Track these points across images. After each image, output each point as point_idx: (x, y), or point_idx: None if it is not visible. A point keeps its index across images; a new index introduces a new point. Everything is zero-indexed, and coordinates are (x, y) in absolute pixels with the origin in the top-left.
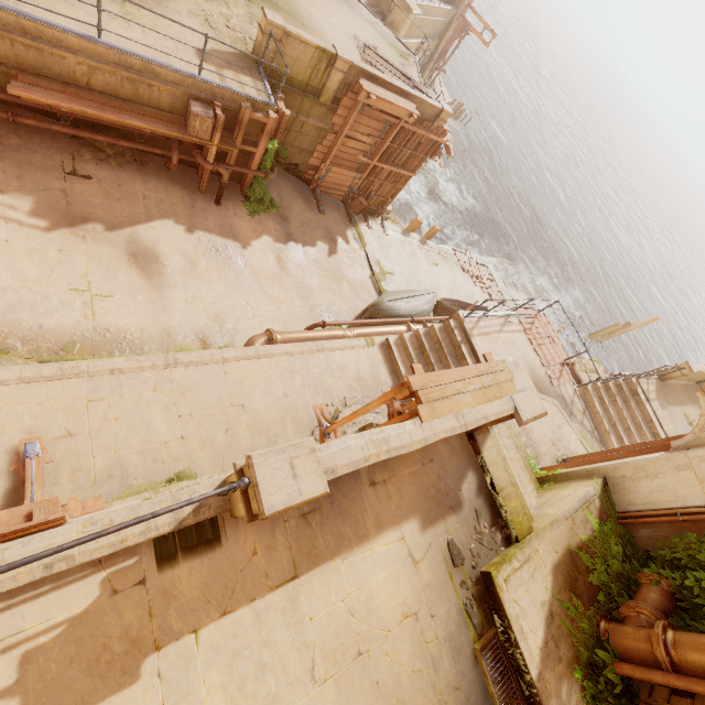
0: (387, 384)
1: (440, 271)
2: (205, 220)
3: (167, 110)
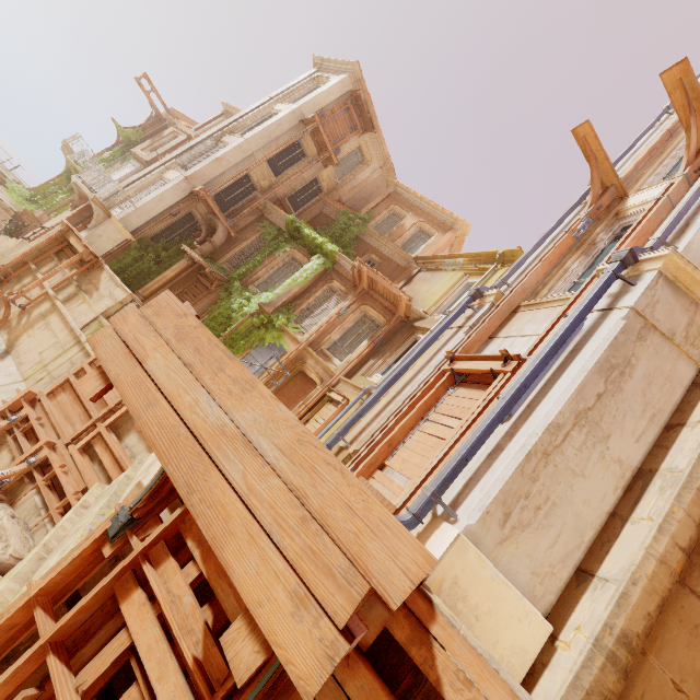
0: None
1: None
2: None
3: None
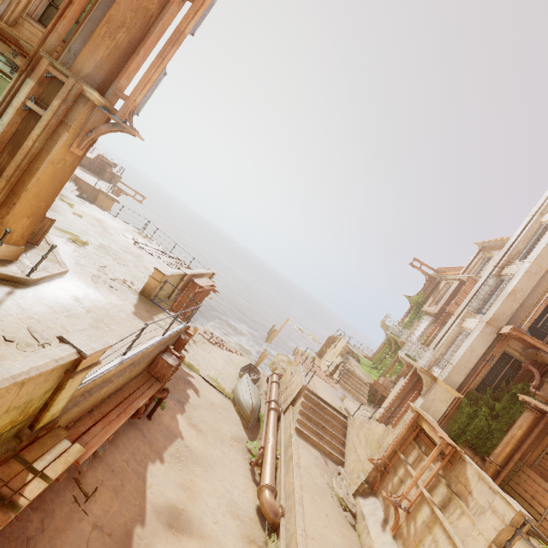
0: (319, 455)
1: (214, 355)
2: (157, 440)
3: (138, 373)
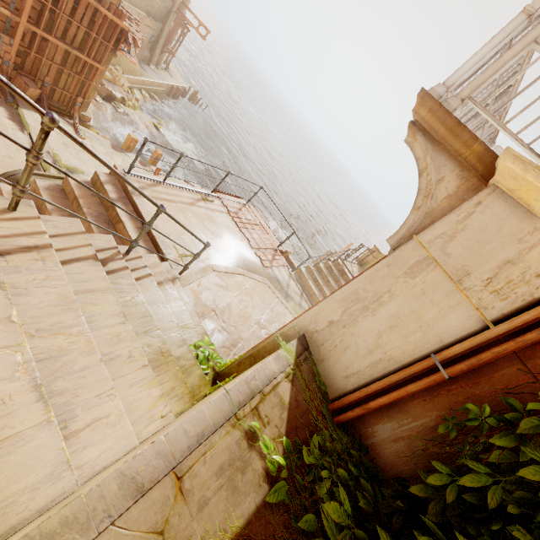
0: None
1: None
2: None
3: None
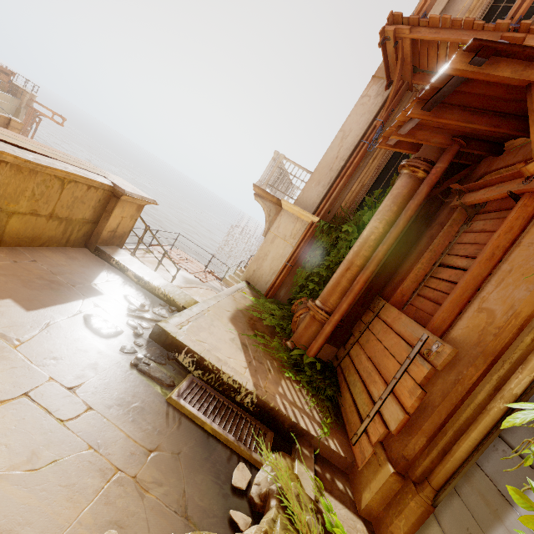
0: None
1: None
2: None
3: None
